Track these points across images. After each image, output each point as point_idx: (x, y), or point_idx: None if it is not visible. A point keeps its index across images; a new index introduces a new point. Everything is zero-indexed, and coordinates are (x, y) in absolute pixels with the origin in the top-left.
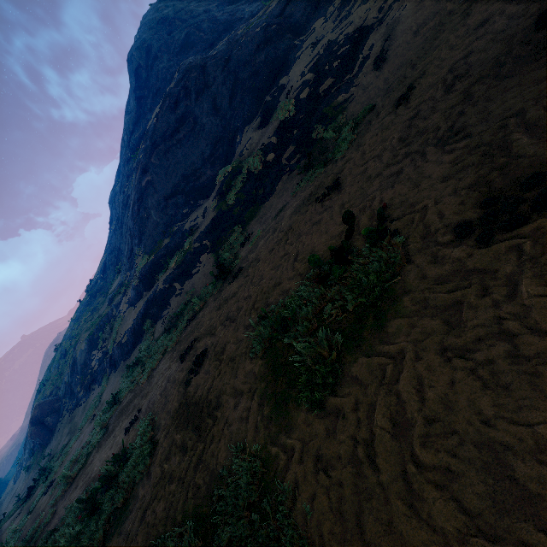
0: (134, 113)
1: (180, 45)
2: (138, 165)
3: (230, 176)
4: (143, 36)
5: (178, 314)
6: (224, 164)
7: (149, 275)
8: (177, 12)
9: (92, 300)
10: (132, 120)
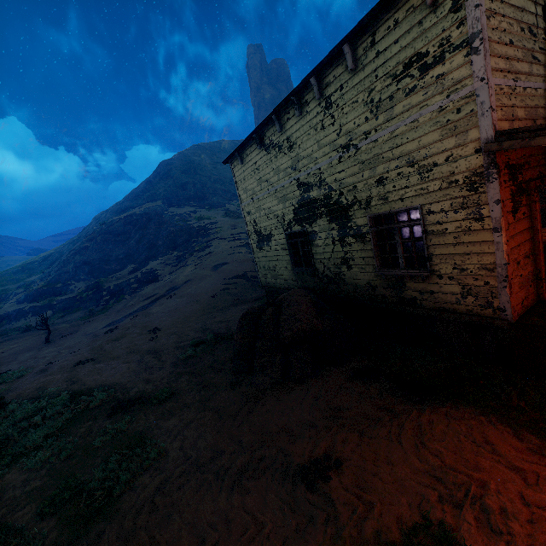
0: (138, 192)
1: (181, 184)
2: (93, 233)
3: (97, 284)
4: (175, 160)
5: (8, 330)
6: (122, 268)
7: (36, 296)
8: (199, 164)
9: (20, 272)
10: (133, 194)
